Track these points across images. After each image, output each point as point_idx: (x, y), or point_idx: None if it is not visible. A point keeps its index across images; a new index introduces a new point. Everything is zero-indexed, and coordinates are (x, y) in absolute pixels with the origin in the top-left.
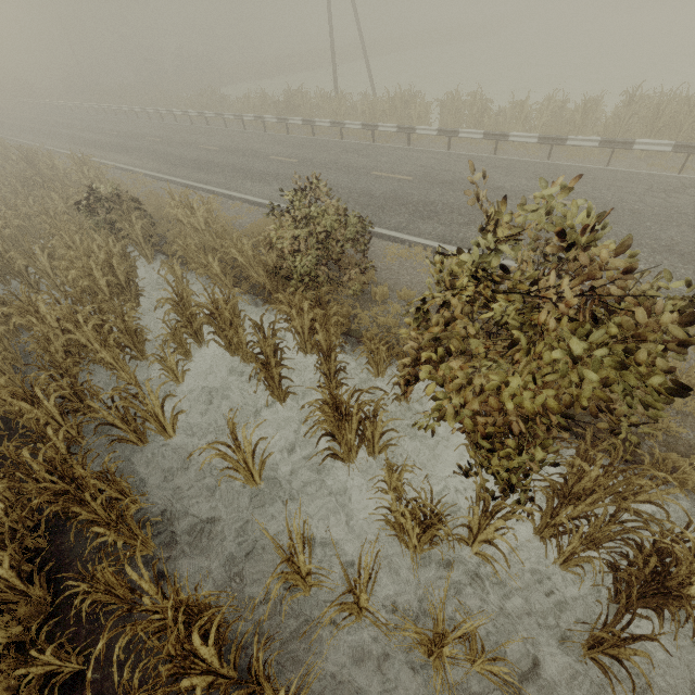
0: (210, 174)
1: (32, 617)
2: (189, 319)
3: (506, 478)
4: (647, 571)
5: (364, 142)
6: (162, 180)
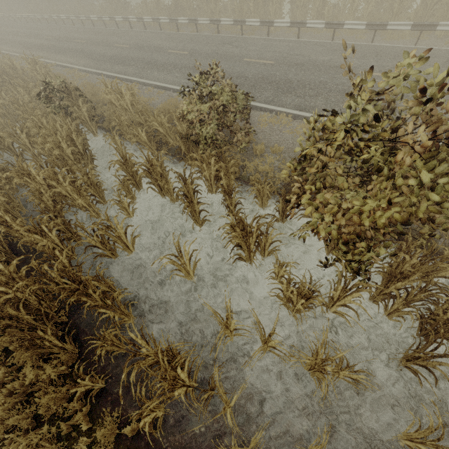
0: (126, 66)
1: (69, 360)
2: (131, 174)
3: (354, 267)
4: (445, 318)
5: (235, 35)
6: (92, 73)
